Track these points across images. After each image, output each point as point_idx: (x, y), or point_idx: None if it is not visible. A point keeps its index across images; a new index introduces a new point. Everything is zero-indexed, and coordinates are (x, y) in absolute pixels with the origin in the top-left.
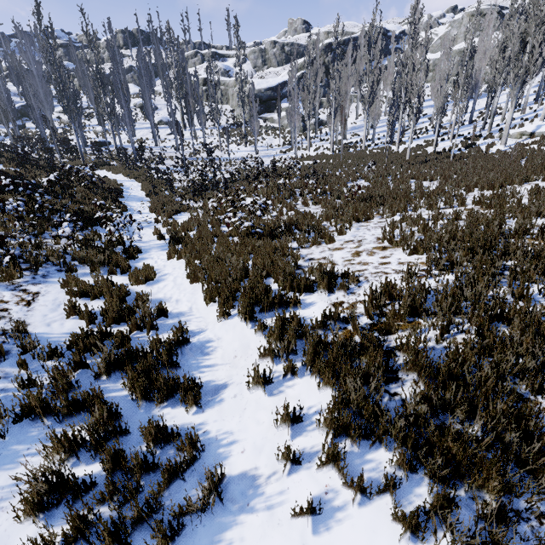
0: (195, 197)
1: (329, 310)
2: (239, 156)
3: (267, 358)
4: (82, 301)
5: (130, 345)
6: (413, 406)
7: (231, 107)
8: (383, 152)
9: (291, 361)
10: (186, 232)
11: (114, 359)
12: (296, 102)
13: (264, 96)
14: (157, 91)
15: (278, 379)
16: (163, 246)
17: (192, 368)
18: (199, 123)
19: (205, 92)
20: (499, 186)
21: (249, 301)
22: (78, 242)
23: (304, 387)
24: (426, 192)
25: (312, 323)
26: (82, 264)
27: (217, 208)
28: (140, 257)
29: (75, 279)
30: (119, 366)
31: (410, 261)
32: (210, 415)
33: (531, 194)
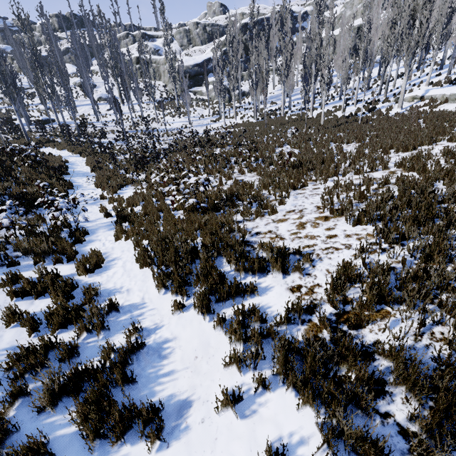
0: (138, 170)
1: (291, 303)
2: (175, 126)
3: (233, 365)
4: (25, 301)
5: (77, 365)
6: (425, 452)
7: (163, 83)
8: (300, 118)
9: (262, 375)
10: (131, 208)
11: (59, 386)
12: (222, 77)
13: (192, 72)
14: (94, 70)
15: (248, 394)
16: (110, 225)
17: (150, 379)
18: (136, 98)
19: (139, 70)
20: (412, 148)
21: (204, 292)
22: (21, 229)
23: (279, 405)
24: (348, 155)
25: (275, 320)
26: (25, 255)
27: (160, 182)
28: (87, 240)
29: (16, 276)
30: (66, 392)
31: (355, 232)
32: (177, 452)
33: (449, 156)
